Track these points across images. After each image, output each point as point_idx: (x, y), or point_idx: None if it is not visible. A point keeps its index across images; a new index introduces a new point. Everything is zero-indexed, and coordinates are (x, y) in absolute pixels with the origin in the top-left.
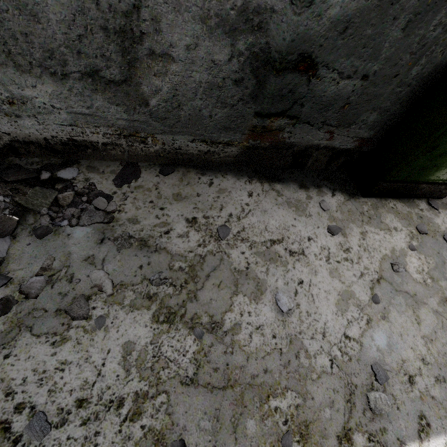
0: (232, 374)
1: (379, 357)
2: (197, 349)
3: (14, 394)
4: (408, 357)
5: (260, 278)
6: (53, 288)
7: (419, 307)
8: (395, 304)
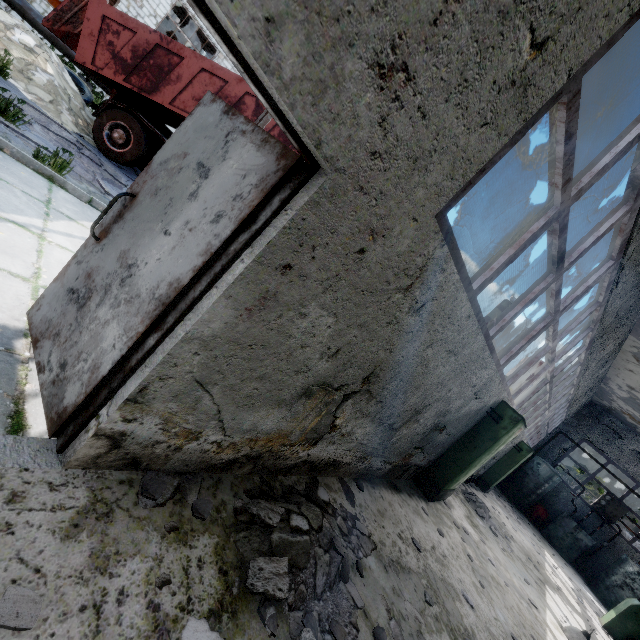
0: None
1: (508, 628)
2: None
3: None
4: (512, 624)
5: (450, 582)
6: (403, 630)
7: (491, 586)
8: (486, 586)
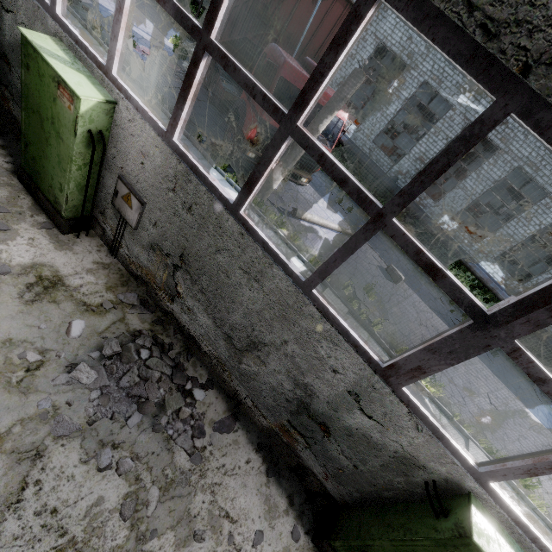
0: None
1: None
2: None
3: None
4: None
5: None
6: None
7: None
8: None
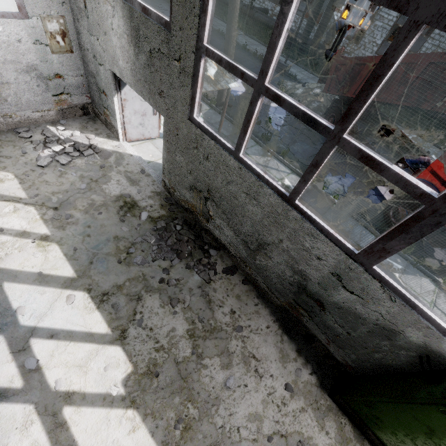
0: (189, 378)
1: None
2: (188, 356)
3: (143, 307)
4: None
5: (232, 362)
6: (175, 288)
7: None
8: None
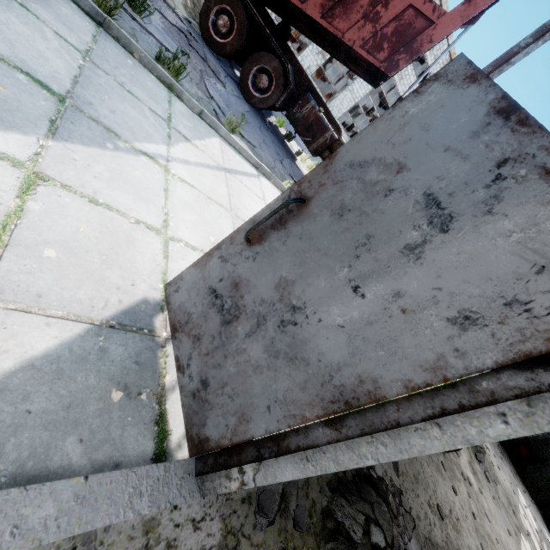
0: None
1: None
2: None
3: None
4: None
5: None
6: None
7: (488, 546)
8: (485, 548)
